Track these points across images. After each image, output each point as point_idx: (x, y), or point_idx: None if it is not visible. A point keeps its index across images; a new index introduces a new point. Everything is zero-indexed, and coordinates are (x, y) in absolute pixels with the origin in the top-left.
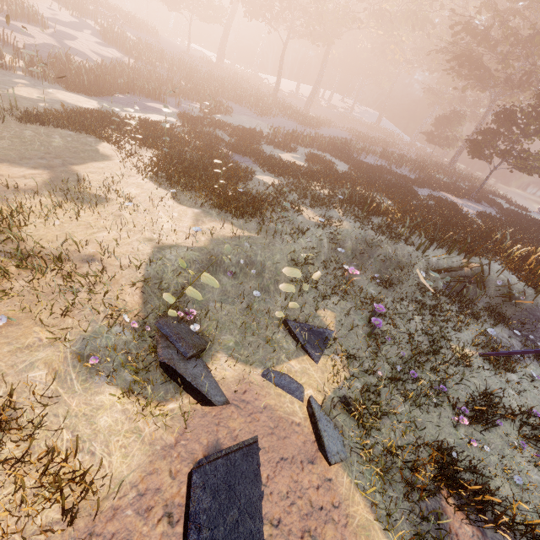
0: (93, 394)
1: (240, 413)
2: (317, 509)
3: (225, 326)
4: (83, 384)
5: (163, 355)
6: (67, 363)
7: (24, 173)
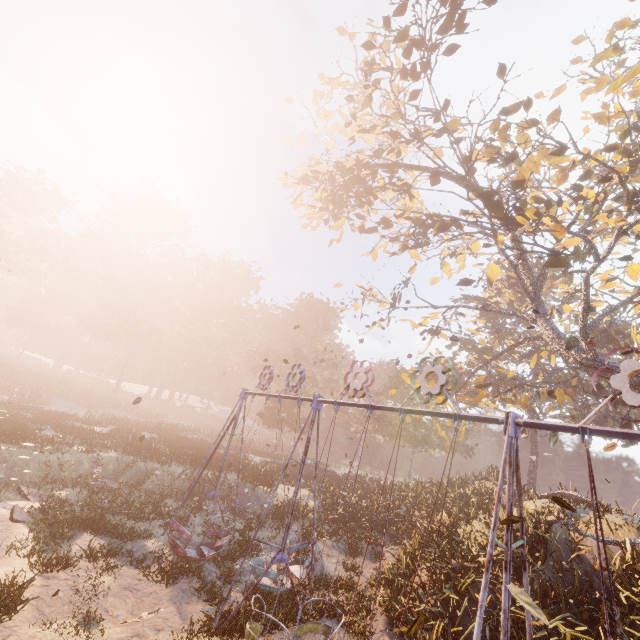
0: None
1: None
2: None
3: None
4: None
5: None
6: None
7: None
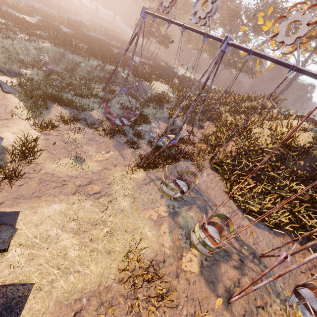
0: None
1: None
2: None
3: None
4: None
5: None
6: None
7: None
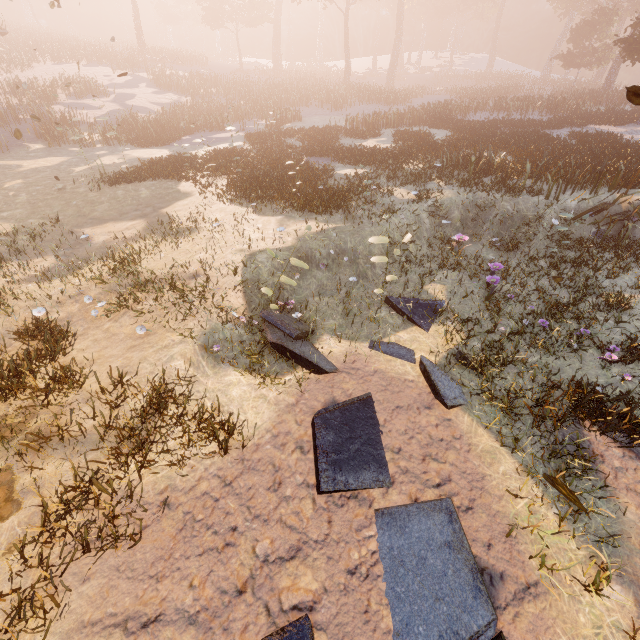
0: (222, 376)
1: (351, 377)
2: (437, 440)
3: (327, 314)
4: (213, 370)
5: (272, 338)
6: (197, 354)
7: (126, 226)
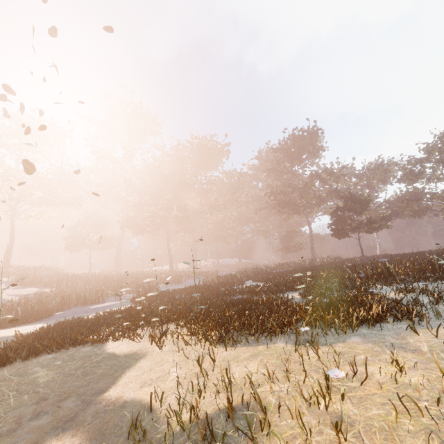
0: None
1: None
2: None
3: None
4: None
5: None
6: None
7: None
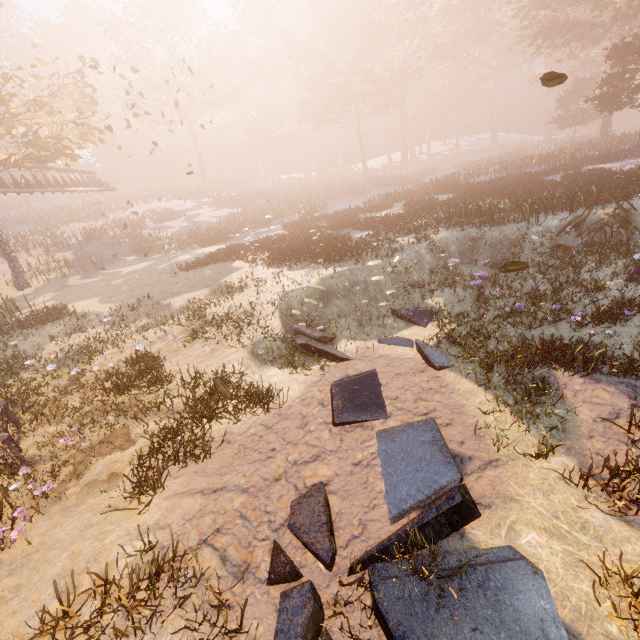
0: (265, 372)
1: (362, 362)
2: (427, 389)
3: (345, 327)
4: (258, 369)
5: (300, 341)
6: (247, 359)
7: (195, 294)
